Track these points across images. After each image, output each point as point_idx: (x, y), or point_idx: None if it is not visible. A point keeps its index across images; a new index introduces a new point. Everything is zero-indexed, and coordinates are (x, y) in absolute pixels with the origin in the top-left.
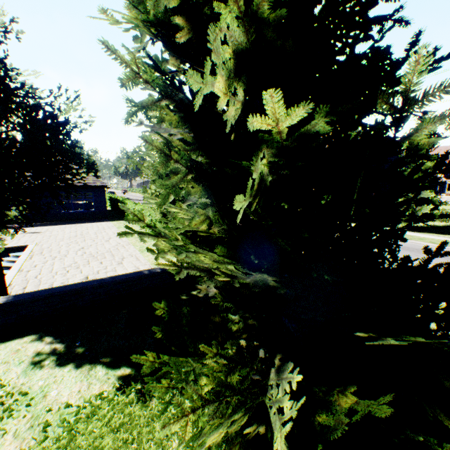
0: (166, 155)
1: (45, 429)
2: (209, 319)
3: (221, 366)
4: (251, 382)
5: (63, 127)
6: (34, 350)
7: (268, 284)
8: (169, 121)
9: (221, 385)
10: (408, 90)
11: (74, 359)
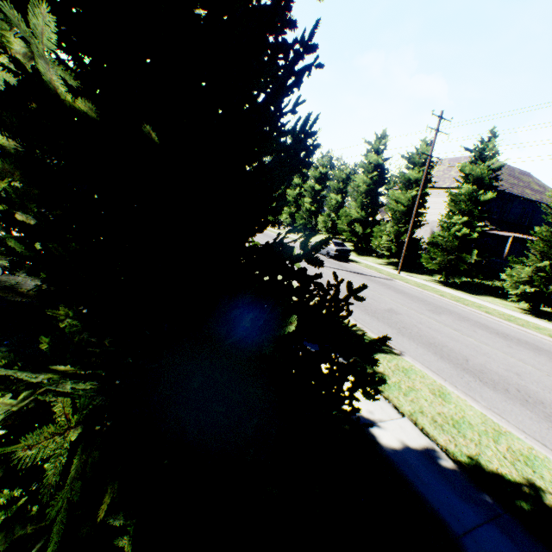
0: None
1: None
2: None
3: None
4: None
5: None
6: None
7: (18, 289)
8: None
9: None
10: None
11: None
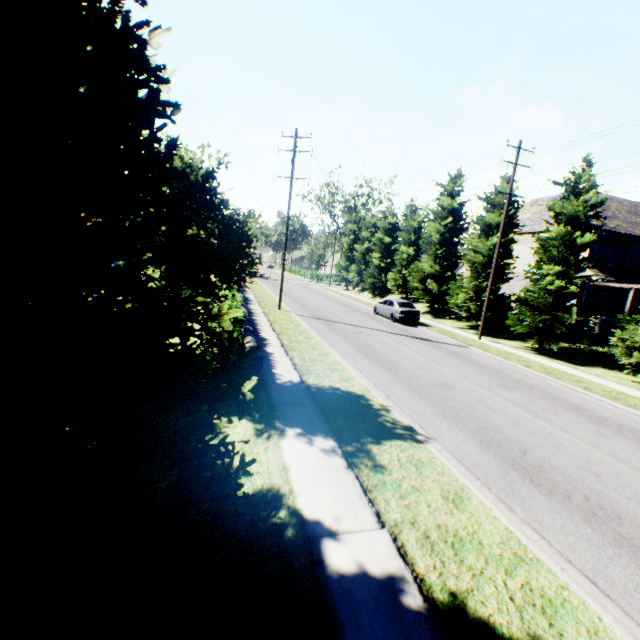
0: None
1: None
2: None
3: None
4: None
5: None
6: None
7: None
8: None
9: None
10: None
11: None
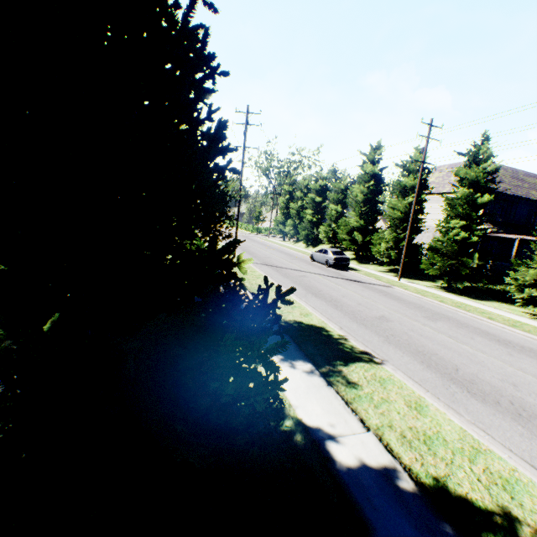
0: None
1: None
2: None
3: None
4: None
5: None
6: None
7: None
8: None
9: None
10: None
11: None
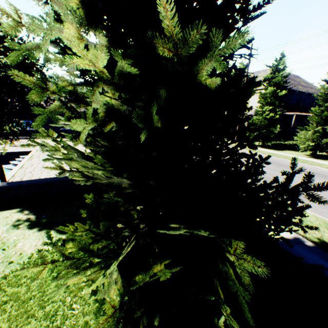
0: (42, 87)
1: (9, 264)
2: (118, 208)
3: (89, 238)
4: (109, 250)
5: (33, 66)
6: (16, 218)
7: (121, 186)
8: (55, 62)
9: (83, 249)
10: (173, 34)
11: (39, 226)
